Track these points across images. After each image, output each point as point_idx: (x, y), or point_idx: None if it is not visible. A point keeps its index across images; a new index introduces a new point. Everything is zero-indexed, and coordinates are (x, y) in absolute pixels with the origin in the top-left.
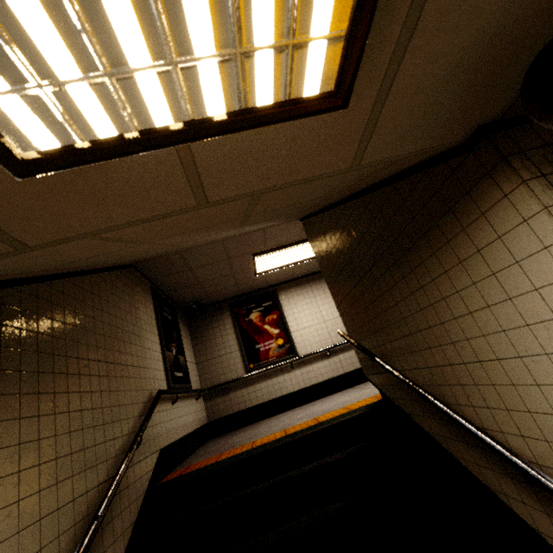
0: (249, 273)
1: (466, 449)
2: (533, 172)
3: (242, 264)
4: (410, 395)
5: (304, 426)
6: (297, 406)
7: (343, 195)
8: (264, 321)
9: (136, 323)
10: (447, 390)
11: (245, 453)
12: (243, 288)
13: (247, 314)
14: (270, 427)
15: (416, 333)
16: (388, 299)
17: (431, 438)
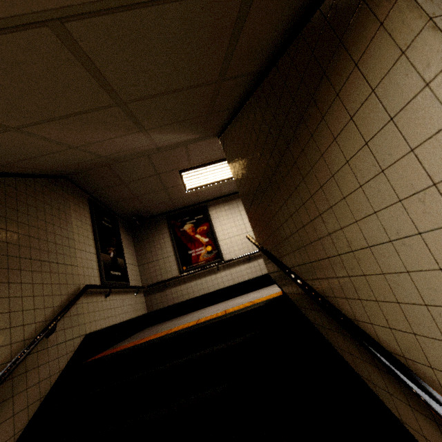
0: (180, 189)
1: (341, 339)
2: None
3: (172, 180)
4: (299, 289)
5: (213, 316)
6: (222, 301)
7: (235, 91)
8: (196, 232)
9: (65, 227)
10: (325, 284)
11: (158, 338)
12: (177, 203)
13: (182, 226)
14: (192, 317)
15: (301, 229)
16: (279, 198)
17: (315, 328)
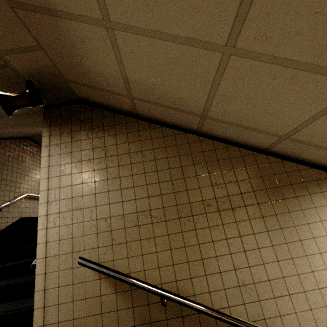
0: None
1: None
2: (48, 124)
3: None
4: None
5: None
6: None
7: None
8: None
9: (21, 164)
10: None
11: None
12: None
13: None
14: None
15: None
16: None
17: None
